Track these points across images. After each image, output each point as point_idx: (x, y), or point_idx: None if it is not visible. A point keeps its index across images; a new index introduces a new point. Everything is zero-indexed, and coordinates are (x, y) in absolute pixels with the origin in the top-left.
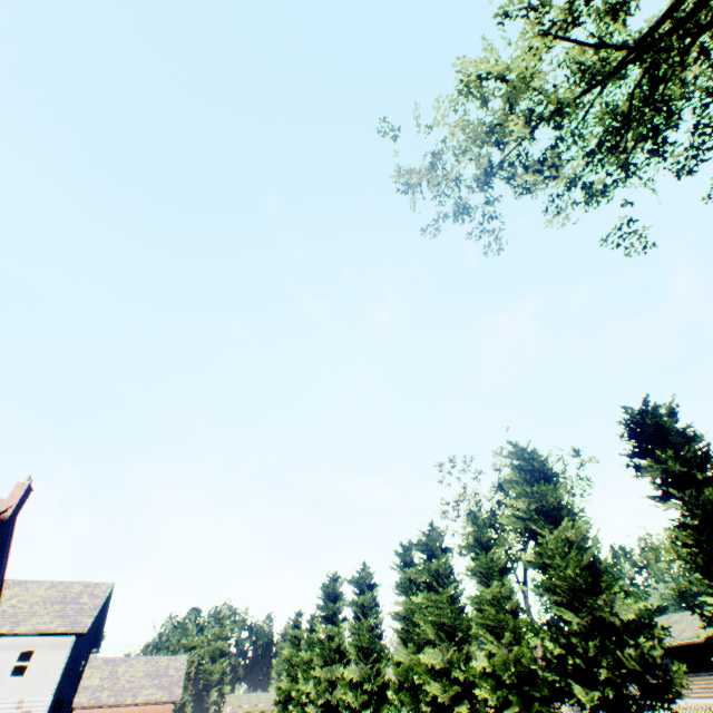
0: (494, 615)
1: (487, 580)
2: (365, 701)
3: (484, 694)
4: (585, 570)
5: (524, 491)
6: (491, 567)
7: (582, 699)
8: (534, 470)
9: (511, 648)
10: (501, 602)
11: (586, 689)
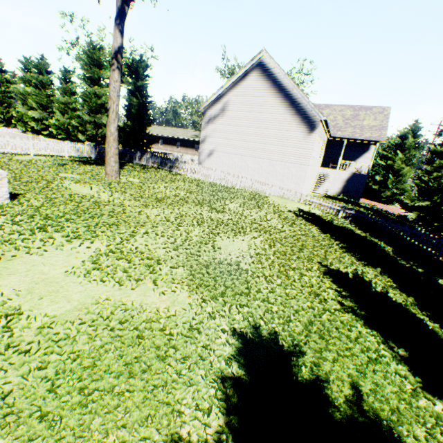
0: (64, 109)
1: (65, 95)
2: (1, 122)
3: (53, 131)
4: (98, 106)
5: (84, 68)
6: (68, 91)
7: (81, 138)
8: (95, 60)
9: (69, 121)
10: (69, 105)
11: (84, 136)
